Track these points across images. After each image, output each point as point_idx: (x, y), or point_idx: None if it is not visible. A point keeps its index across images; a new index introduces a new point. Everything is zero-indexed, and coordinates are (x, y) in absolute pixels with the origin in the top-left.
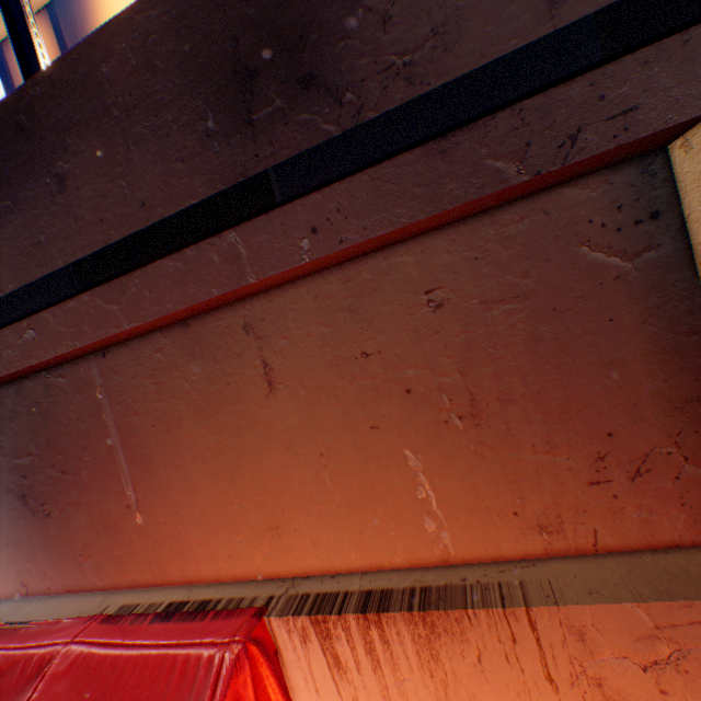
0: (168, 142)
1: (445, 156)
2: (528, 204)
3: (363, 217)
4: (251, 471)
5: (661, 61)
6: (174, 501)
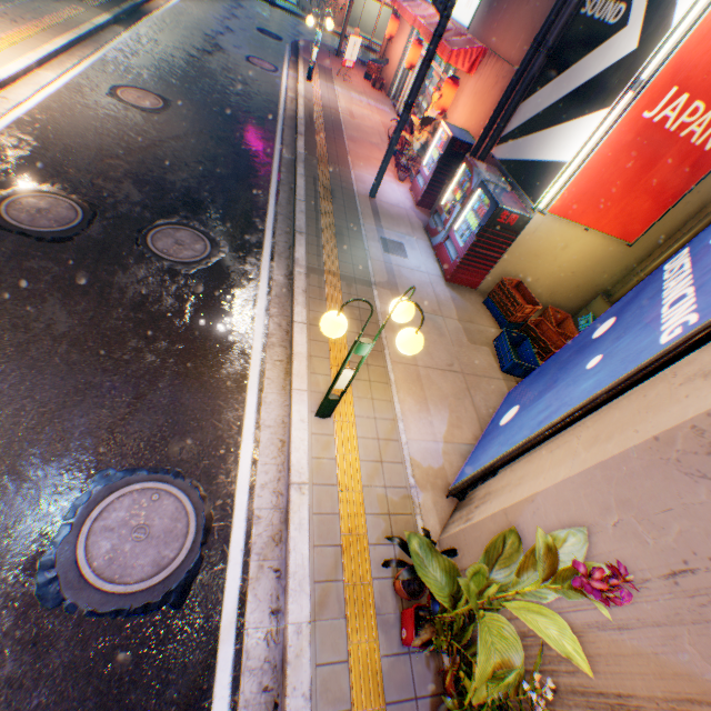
0: None
1: None
2: None
3: None
4: (510, 26)
5: None
6: (500, 26)
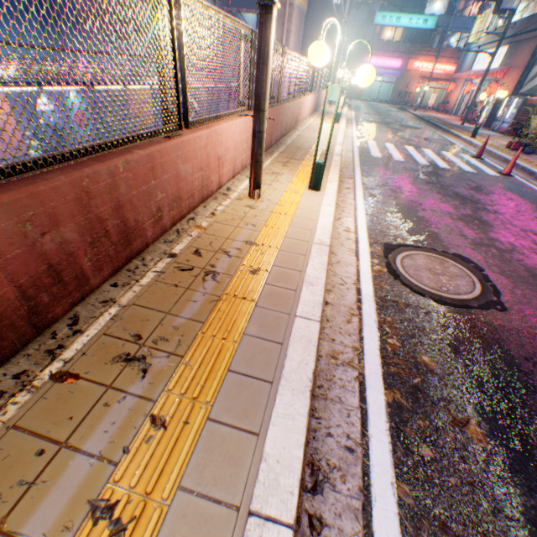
0: (534, 24)
1: None
2: None
3: (534, 36)
4: (520, 58)
5: None
6: (514, 60)
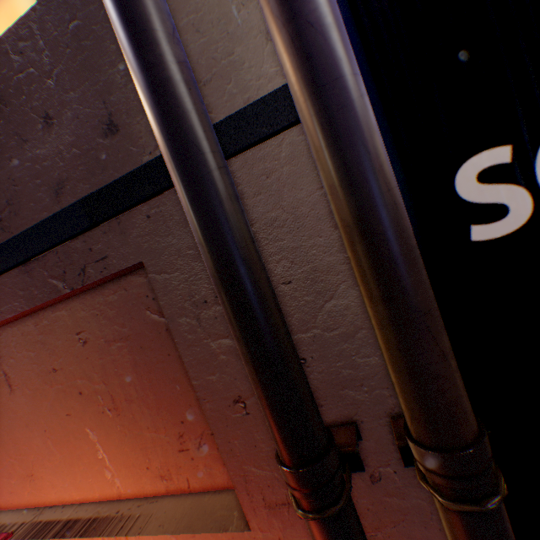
0: None
1: (30, 274)
2: (117, 283)
3: (1, 305)
4: (12, 439)
5: (113, 232)
6: None
